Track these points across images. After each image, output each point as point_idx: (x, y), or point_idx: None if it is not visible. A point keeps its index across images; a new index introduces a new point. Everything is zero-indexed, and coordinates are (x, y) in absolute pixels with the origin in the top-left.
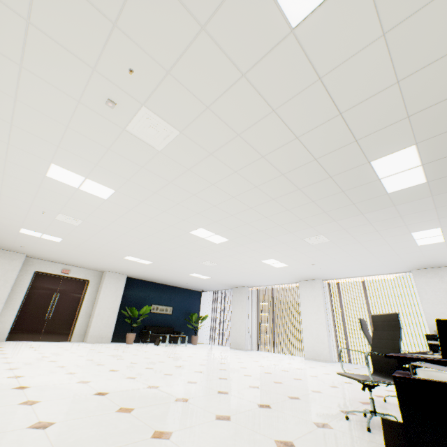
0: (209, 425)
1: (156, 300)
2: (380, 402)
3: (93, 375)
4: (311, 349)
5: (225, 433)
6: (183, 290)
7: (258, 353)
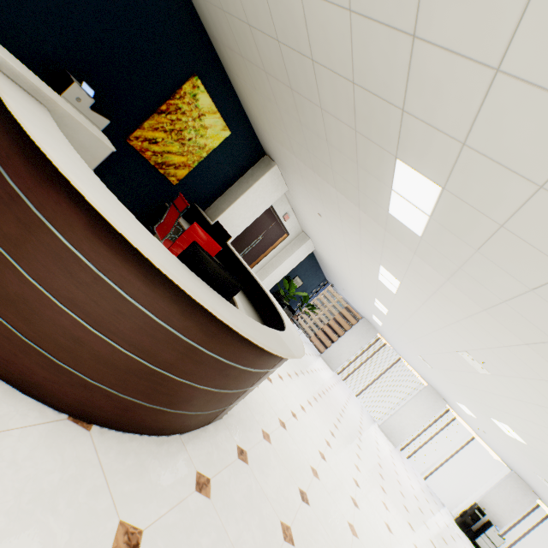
0: None
1: (301, 273)
2: None
3: (396, 515)
4: (390, 428)
5: None
6: (320, 273)
7: (348, 391)
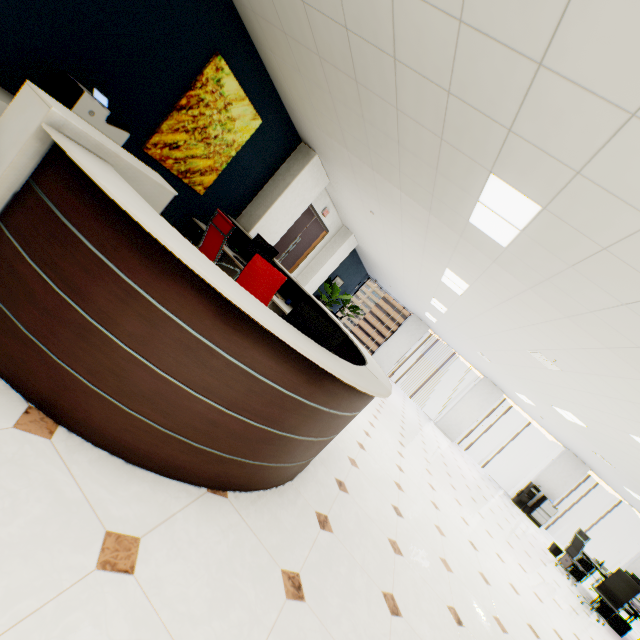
0: (584, 624)
1: (342, 273)
2: (555, 566)
3: (468, 508)
4: (447, 425)
5: (594, 634)
6: (361, 268)
7: (402, 394)
